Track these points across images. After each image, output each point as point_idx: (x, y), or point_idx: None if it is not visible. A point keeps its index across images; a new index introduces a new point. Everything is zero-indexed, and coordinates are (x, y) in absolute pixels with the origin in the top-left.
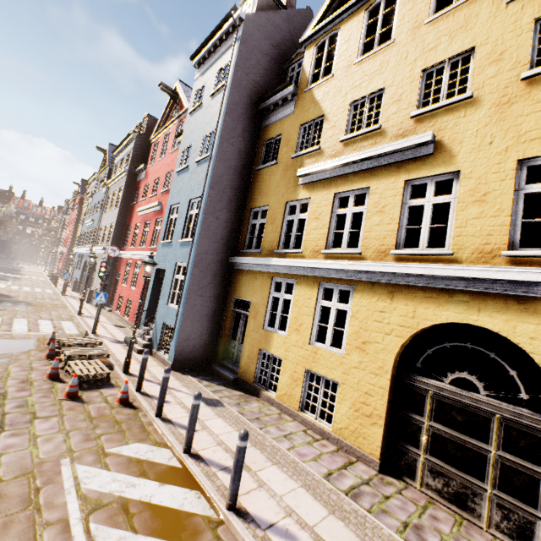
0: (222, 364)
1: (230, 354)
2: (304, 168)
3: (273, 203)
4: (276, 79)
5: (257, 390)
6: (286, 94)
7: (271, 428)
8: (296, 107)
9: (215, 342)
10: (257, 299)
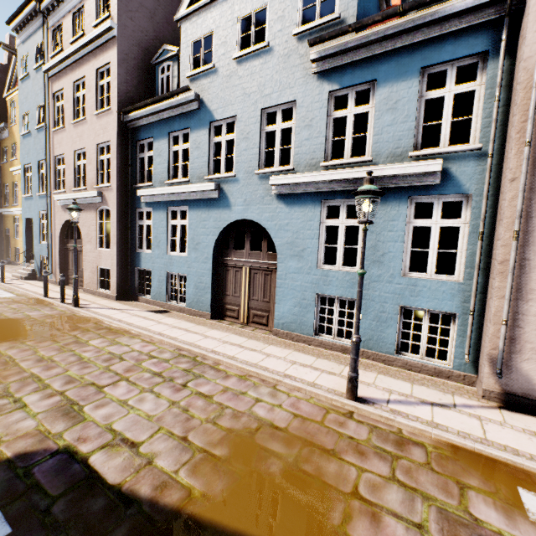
0: (7, 259)
1: (10, 254)
2: (12, 168)
3: (10, 182)
4: (5, 109)
5: (16, 263)
6: (3, 126)
7: (8, 267)
8: (9, 134)
9: (2, 251)
10: (12, 227)
